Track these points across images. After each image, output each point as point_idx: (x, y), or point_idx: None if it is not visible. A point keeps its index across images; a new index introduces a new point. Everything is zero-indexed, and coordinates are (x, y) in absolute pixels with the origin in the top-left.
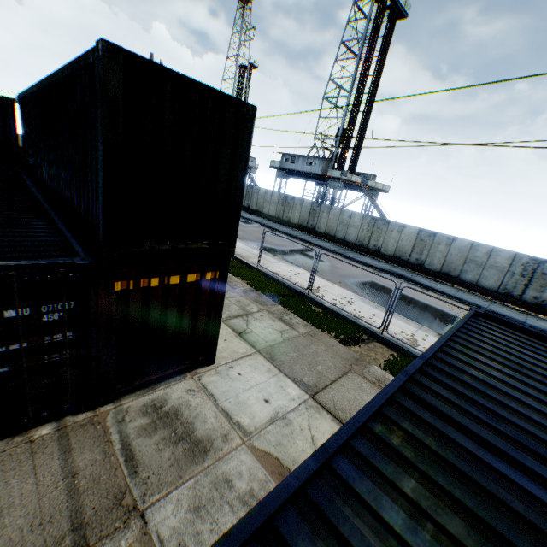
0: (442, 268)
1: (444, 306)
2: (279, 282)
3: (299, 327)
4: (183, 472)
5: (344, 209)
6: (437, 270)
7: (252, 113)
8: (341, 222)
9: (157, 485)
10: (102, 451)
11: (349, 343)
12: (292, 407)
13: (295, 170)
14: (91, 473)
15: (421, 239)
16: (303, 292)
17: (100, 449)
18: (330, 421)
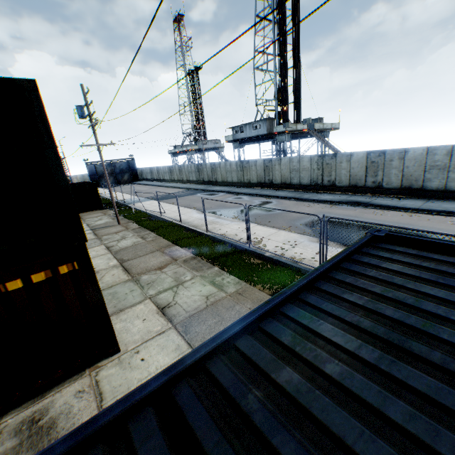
0: (402, 183)
1: (407, 222)
2: (225, 242)
3: (229, 287)
4: None
5: (292, 157)
6: (397, 187)
7: (32, 87)
8: (292, 169)
9: None
10: None
11: None
12: None
13: (245, 138)
14: None
15: (372, 161)
16: (245, 247)
17: None
18: None
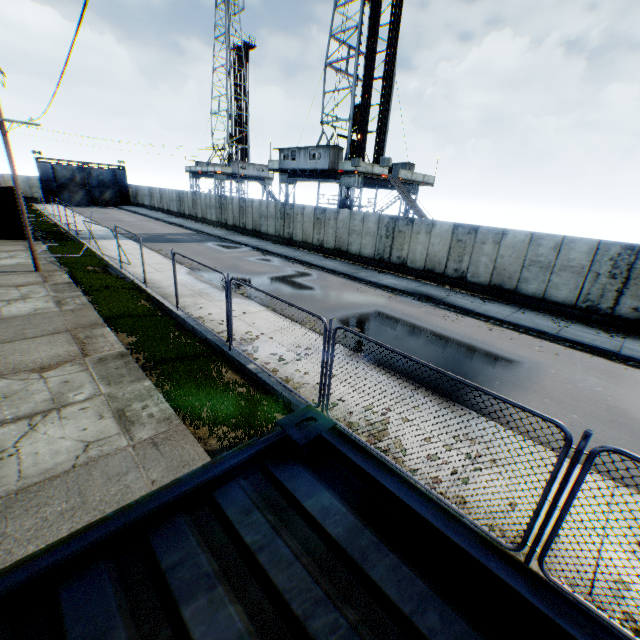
0: (492, 279)
1: (483, 340)
2: (198, 332)
3: (144, 427)
4: None
5: (354, 212)
6: (485, 283)
7: None
8: (353, 231)
9: None
10: None
11: None
12: None
13: (297, 169)
14: None
15: (459, 240)
16: (224, 347)
17: None
18: None
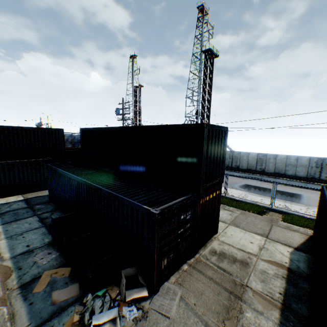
0: (274, 171)
1: (286, 189)
2: None
3: (235, 211)
4: (246, 271)
5: None
6: (272, 172)
7: (227, 129)
8: None
9: (242, 276)
10: (212, 270)
11: (260, 214)
12: (263, 243)
13: None
14: (216, 277)
15: (260, 158)
16: (222, 195)
17: (211, 269)
18: (281, 245)
